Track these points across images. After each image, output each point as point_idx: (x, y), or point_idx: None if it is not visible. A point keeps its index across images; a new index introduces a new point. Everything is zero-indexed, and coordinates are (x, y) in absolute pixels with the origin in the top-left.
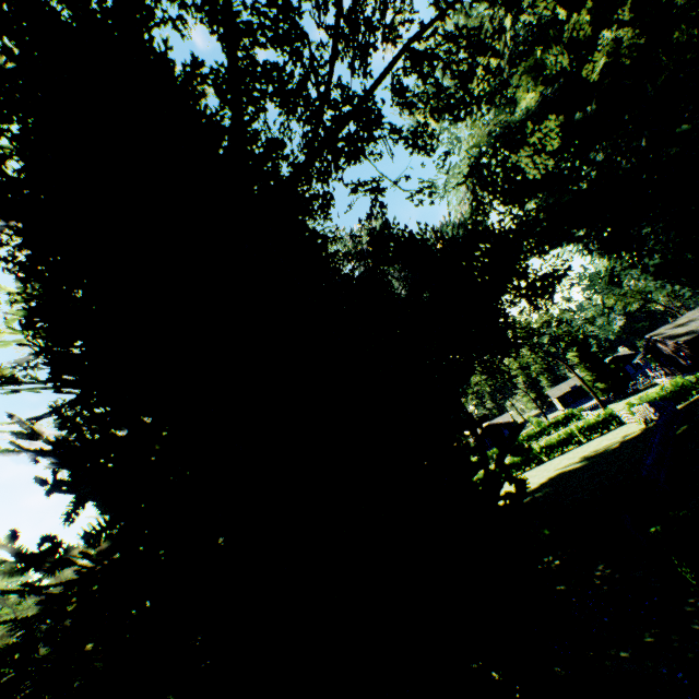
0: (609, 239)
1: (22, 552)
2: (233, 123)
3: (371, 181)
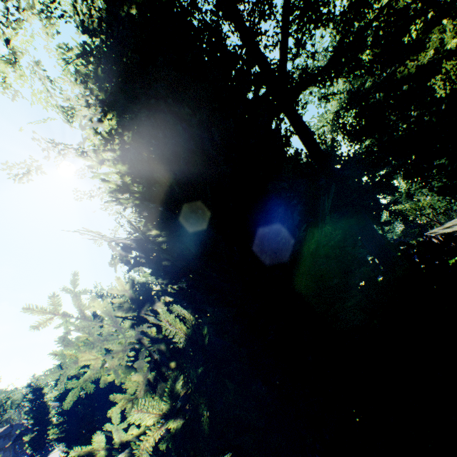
0: (410, 169)
1: (134, 297)
2: (282, 38)
3: (333, 93)
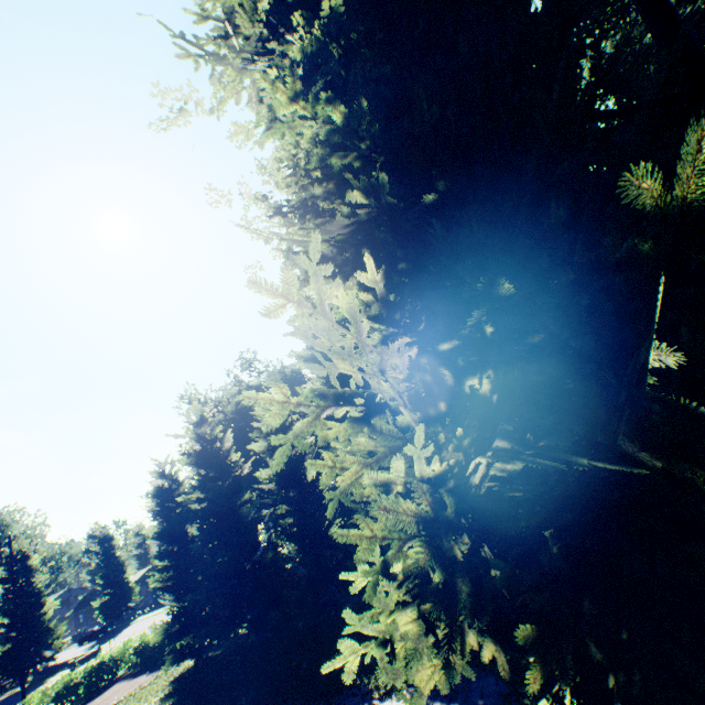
0: None
1: (384, 297)
2: None
3: None
